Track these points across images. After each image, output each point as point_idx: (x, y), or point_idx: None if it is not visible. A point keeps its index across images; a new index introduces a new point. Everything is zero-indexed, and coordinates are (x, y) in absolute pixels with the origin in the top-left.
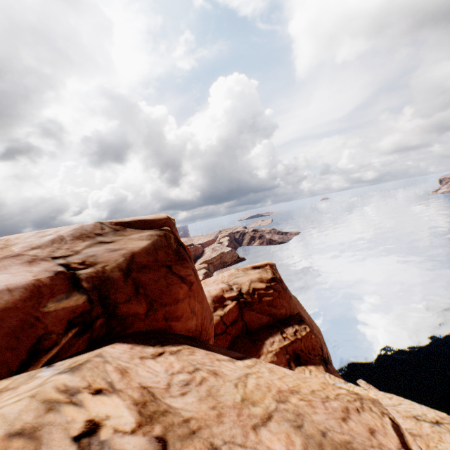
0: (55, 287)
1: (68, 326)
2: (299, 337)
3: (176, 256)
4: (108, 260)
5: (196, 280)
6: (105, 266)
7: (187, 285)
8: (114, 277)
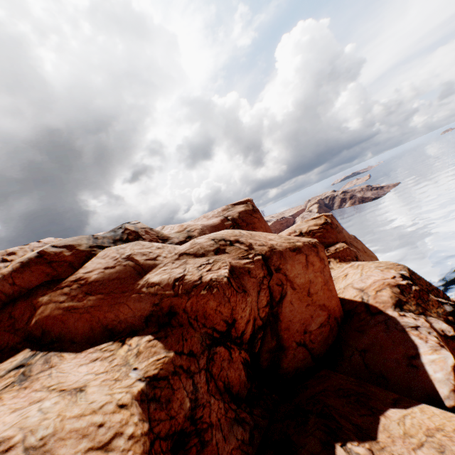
0: (225, 220)
1: (230, 227)
2: (337, 251)
3: (253, 211)
4: (233, 214)
5: (261, 218)
6: (233, 216)
7: (257, 219)
8: (236, 218)
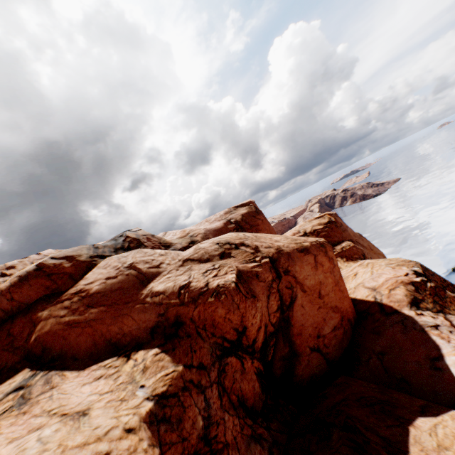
0: (228, 223)
1: (234, 230)
2: (344, 250)
3: (256, 213)
4: (236, 217)
5: (265, 219)
6: (236, 218)
7: (261, 220)
8: (239, 221)
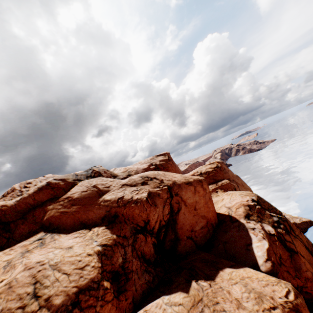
0: (150, 165)
1: (153, 169)
2: (223, 184)
3: (168, 160)
4: (156, 162)
5: (173, 164)
6: (156, 162)
7: (170, 164)
8: (157, 164)
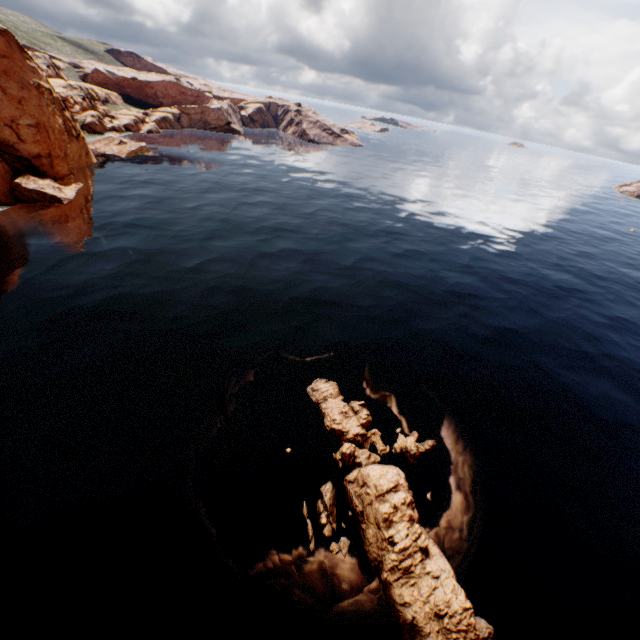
0: None
1: None
2: None
3: None
4: None
5: None
6: None
7: None
8: None
